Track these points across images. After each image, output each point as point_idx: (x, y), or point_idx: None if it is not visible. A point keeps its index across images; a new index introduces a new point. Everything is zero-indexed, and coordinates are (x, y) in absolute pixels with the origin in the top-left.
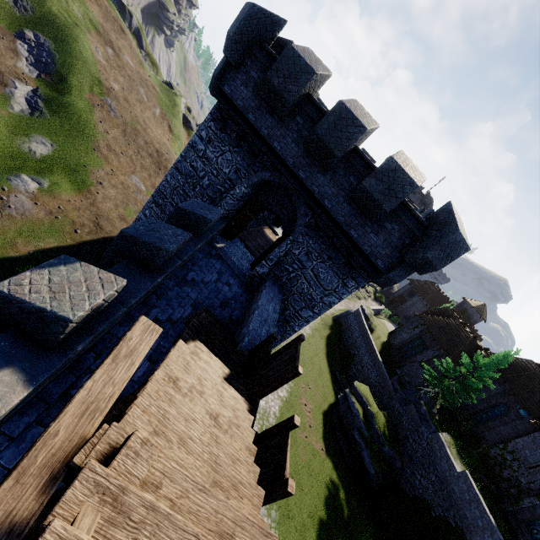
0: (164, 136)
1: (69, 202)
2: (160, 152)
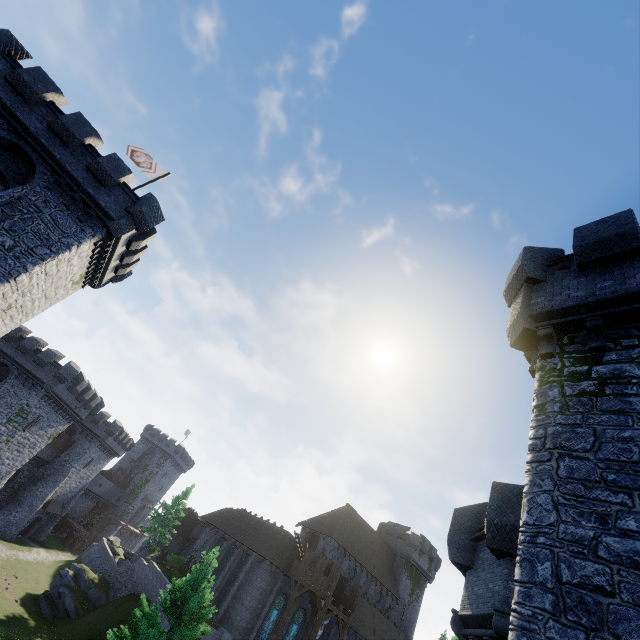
0: None
1: None
2: None
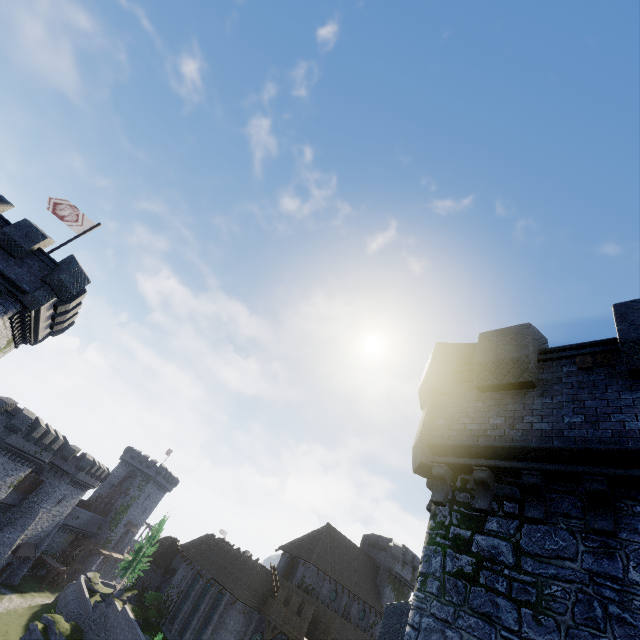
0: None
1: None
2: None
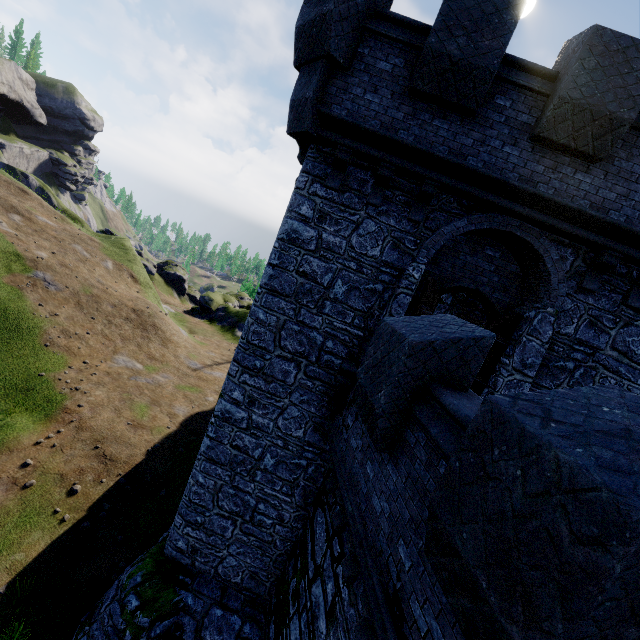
0: (130, 290)
1: (39, 444)
2: (138, 309)
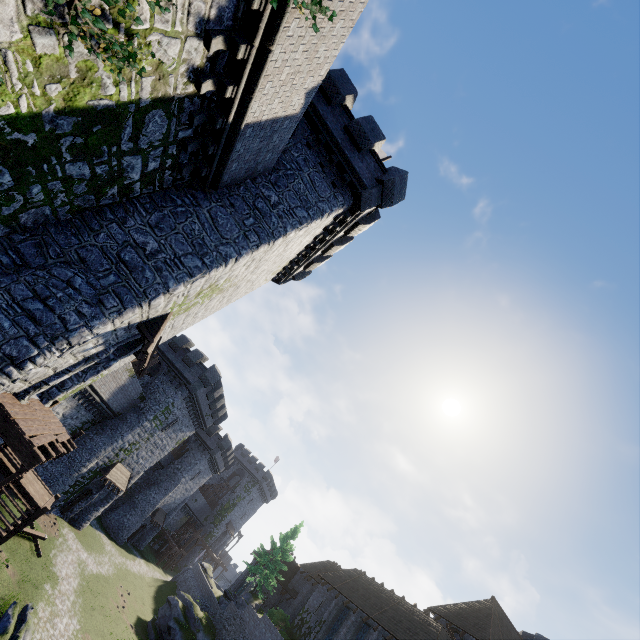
0: None
1: None
2: None
